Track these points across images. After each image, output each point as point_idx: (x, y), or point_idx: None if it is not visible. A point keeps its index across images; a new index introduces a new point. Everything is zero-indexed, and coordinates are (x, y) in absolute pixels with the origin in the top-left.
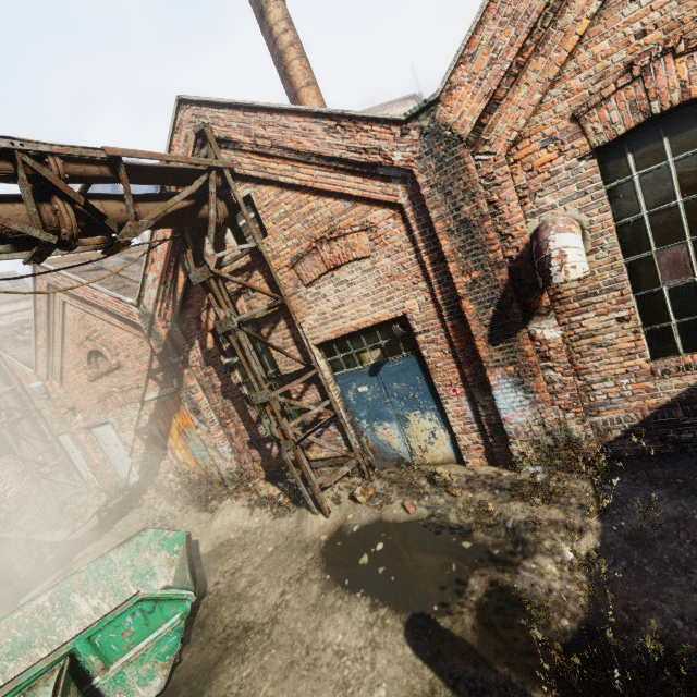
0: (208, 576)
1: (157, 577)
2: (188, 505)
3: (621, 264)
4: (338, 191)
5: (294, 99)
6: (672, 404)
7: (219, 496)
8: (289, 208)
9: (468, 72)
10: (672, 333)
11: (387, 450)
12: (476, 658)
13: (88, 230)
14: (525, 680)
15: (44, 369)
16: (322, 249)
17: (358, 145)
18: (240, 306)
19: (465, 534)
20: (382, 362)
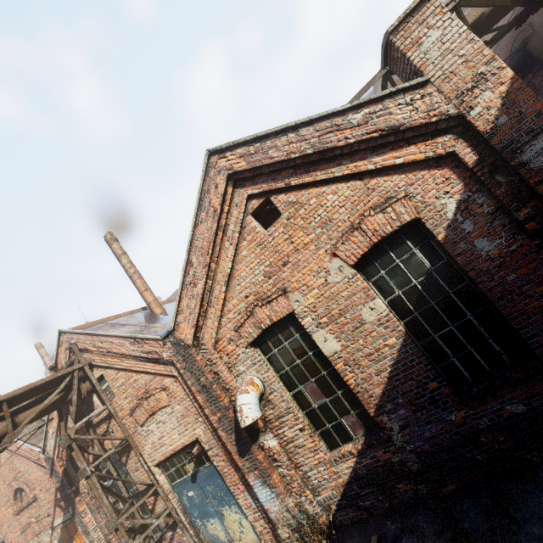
0: None
1: None
2: None
3: (286, 398)
4: (144, 371)
5: (141, 296)
6: (351, 481)
7: None
8: (123, 380)
9: (183, 317)
10: (331, 433)
11: (218, 542)
12: None
13: None
14: None
15: None
16: (144, 404)
17: (146, 350)
18: (106, 443)
19: None
20: (196, 471)
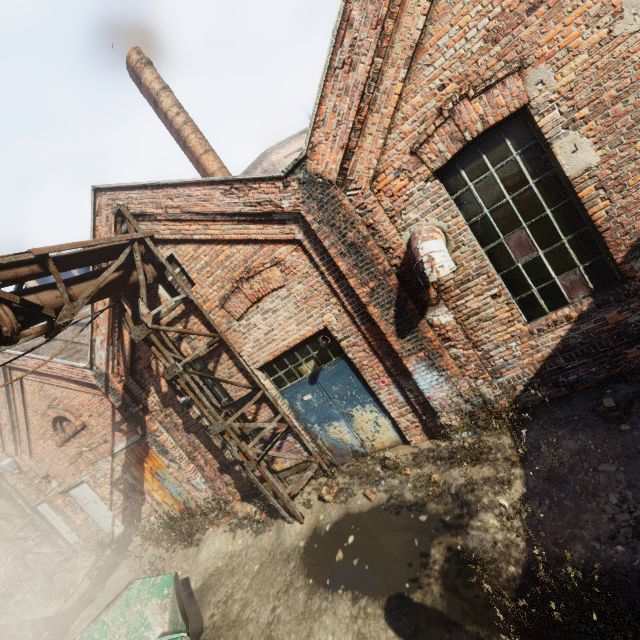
0: (203, 611)
1: (152, 627)
2: (174, 544)
3: (480, 253)
4: (245, 238)
5: (197, 165)
6: (554, 354)
7: (201, 527)
8: (208, 259)
9: (323, 133)
10: (536, 298)
11: (341, 446)
12: (448, 623)
13: (28, 321)
14: (491, 632)
15: (11, 446)
16: (244, 287)
17: (252, 200)
18: (184, 349)
19: (420, 508)
20: (318, 370)
